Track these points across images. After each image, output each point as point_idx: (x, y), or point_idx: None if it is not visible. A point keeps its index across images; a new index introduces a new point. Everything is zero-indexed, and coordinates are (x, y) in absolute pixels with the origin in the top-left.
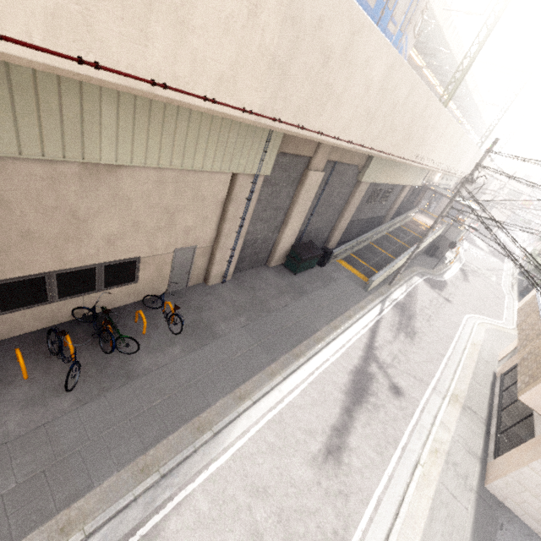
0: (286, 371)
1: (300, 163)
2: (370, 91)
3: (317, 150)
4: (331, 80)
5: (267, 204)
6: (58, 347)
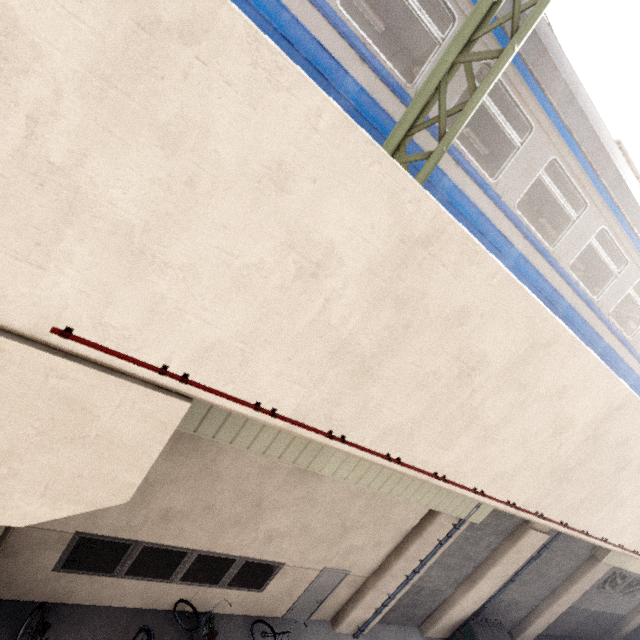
0: None
1: None
2: None
3: None
4: (618, 486)
5: (458, 548)
6: None
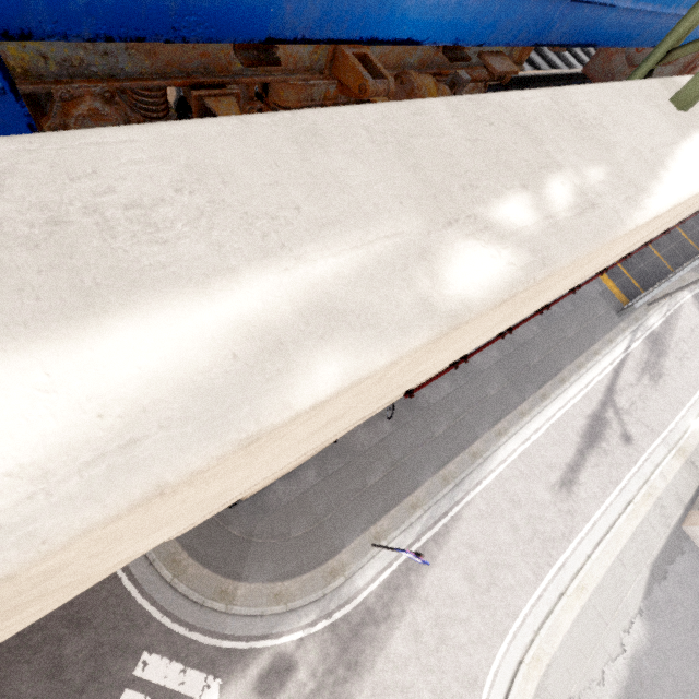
0: (533, 412)
1: None
2: None
3: None
4: None
5: None
6: None
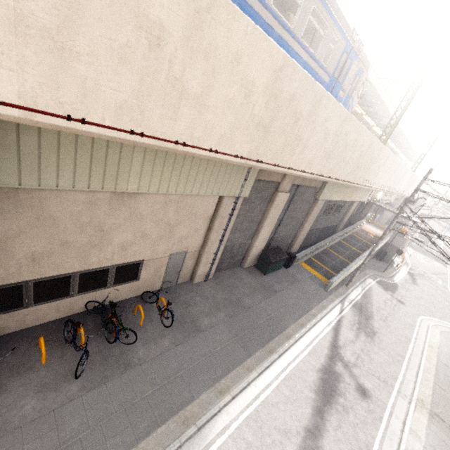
0: (260, 367)
1: (271, 187)
2: (328, 138)
3: (284, 177)
4: (300, 133)
5: (244, 217)
6: (73, 336)
